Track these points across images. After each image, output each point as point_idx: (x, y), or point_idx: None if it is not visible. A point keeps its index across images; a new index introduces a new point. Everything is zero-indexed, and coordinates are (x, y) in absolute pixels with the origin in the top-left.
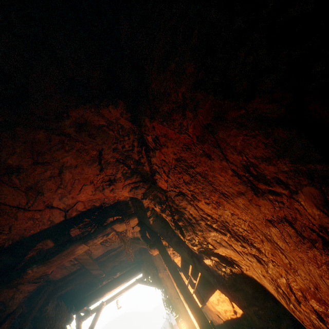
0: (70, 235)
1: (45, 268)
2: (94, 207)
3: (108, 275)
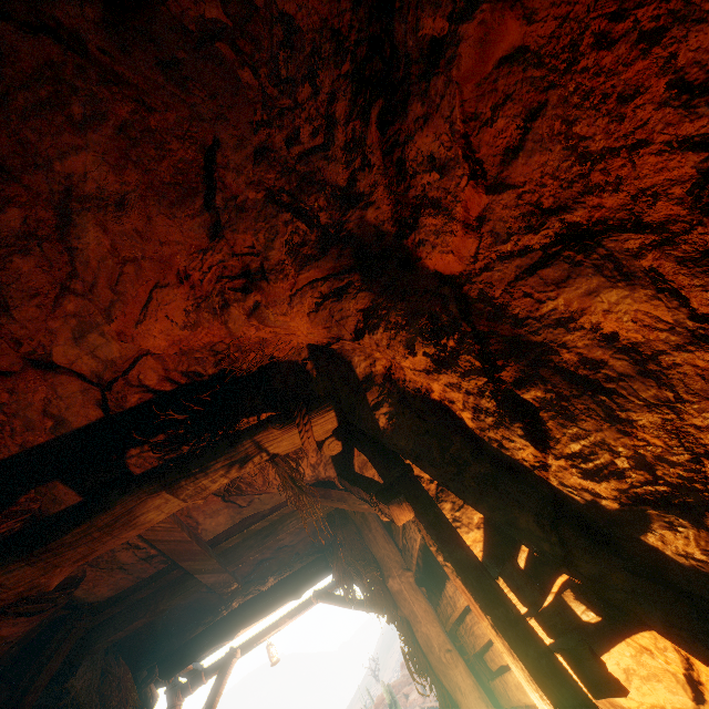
0: (121, 466)
1: (34, 573)
2: (197, 380)
3: (246, 584)
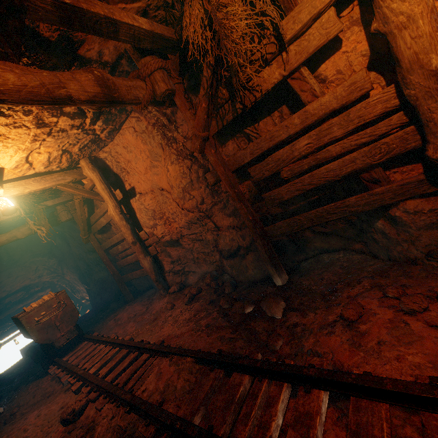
0: (12, 301)
1: (1, 317)
2: (24, 286)
3: None
